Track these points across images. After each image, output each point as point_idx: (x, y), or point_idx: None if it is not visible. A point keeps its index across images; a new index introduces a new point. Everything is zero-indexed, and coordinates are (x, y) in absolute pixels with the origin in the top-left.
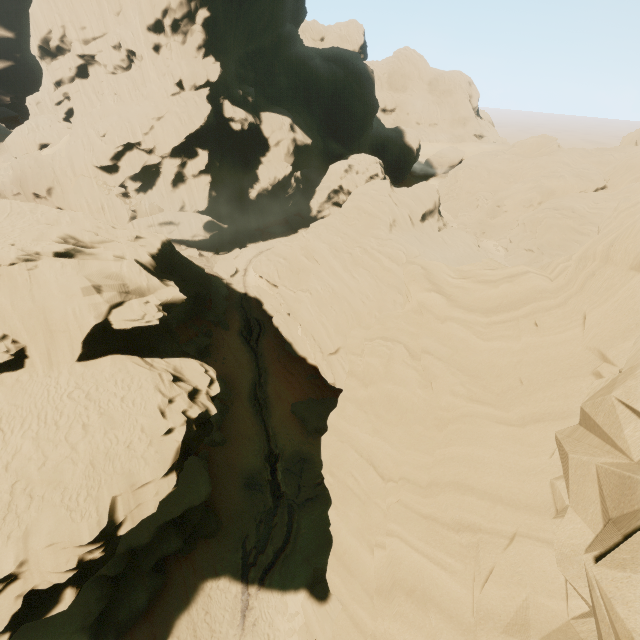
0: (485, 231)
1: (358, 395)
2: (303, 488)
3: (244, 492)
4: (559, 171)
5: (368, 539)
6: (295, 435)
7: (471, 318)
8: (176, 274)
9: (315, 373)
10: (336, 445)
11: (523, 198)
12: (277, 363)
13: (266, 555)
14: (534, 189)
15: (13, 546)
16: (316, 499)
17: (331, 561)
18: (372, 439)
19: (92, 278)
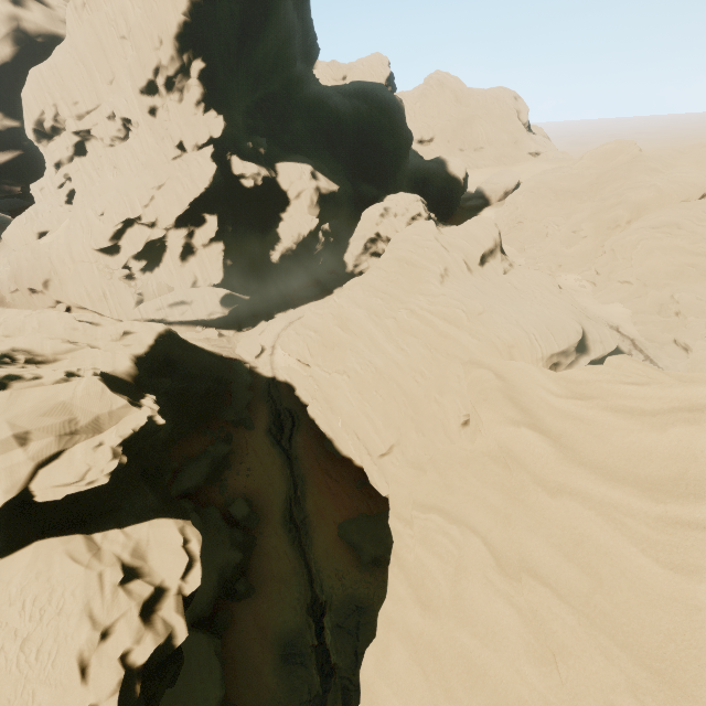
0: (562, 263)
1: (410, 621)
2: (361, 656)
3: (280, 669)
4: (647, 180)
5: None
6: (346, 570)
7: (616, 498)
8: (177, 372)
9: (365, 478)
10: None
11: (605, 218)
12: (316, 467)
13: None
14: (618, 206)
15: None
16: None
17: None
18: None
19: (19, 421)
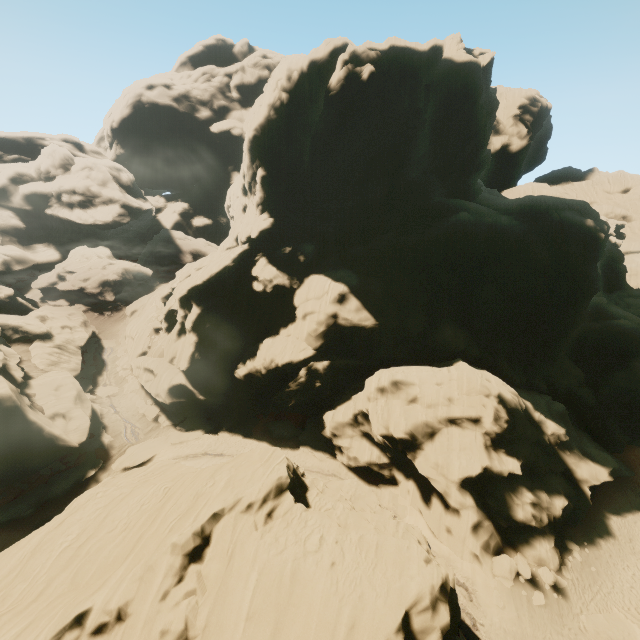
0: None
1: None
2: None
3: None
4: None
5: None
6: None
7: None
8: None
9: None
10: None
11: None
12: None
13: None
14: None
15: None
16: None
17: None
18: None
19: None
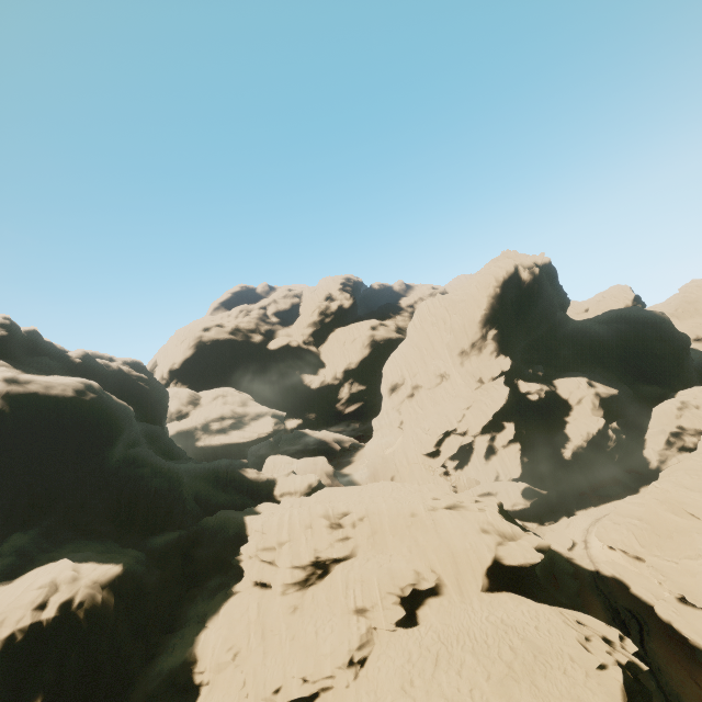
0: None
1: None
2: None
3: None
4: None
5: None
6: None
7: None
8: None
9: None
10: None
11: None
12: (694, 687)
13: None
14: None
15: None
16: None
17: None
18: None
19: (473, 521)
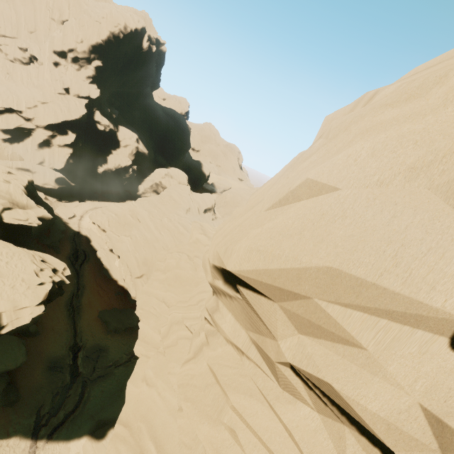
0: None
1: (160, 278)
2: (97, 369)
3: (46, 372)
4: None
5: (158, 328)
6: (98, 333)
7: None
8: None
9: (122, 291)
10: (146, 298)
11: None
12: (94, 282)
13: (57, 417)
14: None
15: None
16: (106, 376)
17: (137, 342)
18: (165, 293)
19: None
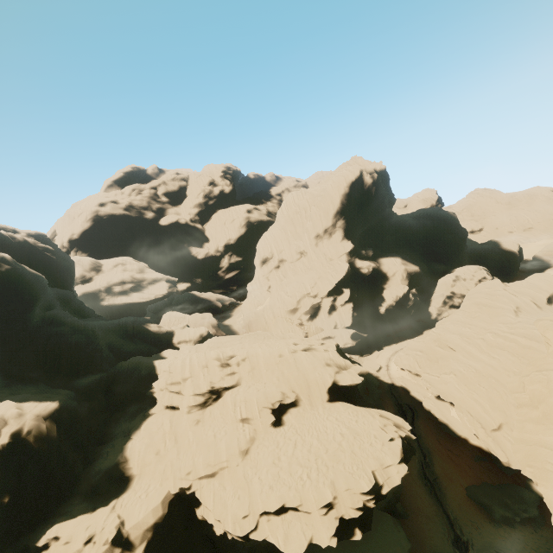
0: None
1: (532, 416)
2: None
3: None
4: None
5: None
6: (480, 523)
7: None
8: None
9: (482, 455)
10: (526, 448)
11: None
12: (437, 444)
13: None
14: None
15: (328, 487)
16: None
17: None
18: None
19: (320, 359)
